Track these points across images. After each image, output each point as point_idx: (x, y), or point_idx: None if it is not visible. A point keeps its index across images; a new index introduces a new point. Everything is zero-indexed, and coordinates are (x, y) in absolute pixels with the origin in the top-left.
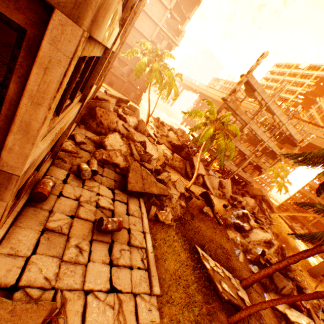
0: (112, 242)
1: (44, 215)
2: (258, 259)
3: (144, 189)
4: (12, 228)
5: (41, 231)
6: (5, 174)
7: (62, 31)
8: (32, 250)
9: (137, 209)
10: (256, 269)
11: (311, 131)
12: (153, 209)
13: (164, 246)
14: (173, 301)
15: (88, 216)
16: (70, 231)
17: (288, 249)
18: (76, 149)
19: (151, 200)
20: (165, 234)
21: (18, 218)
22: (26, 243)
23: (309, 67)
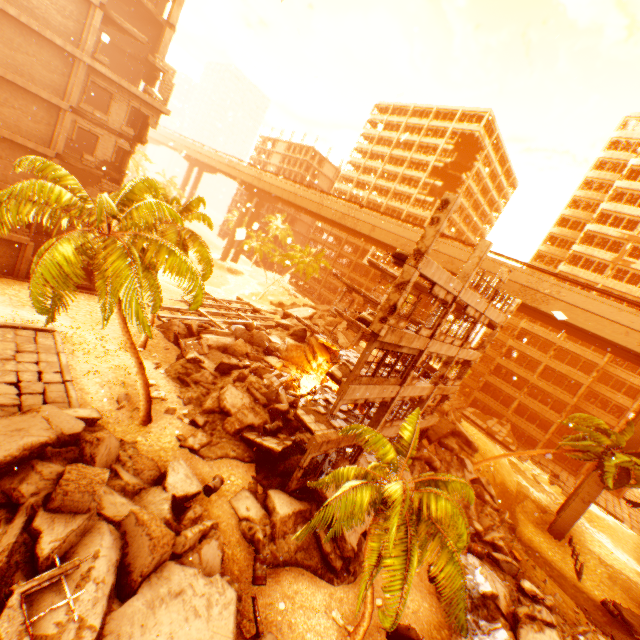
0: None
1: None
2: None
3: None
4: None
5: None
6: None
7: None
8: None
9: None
10: None
11: (493, 268)
12: None
13: None
14: None
15: None
16: None
17: (512, 503)
18: None
19: None
20: None
21: None
22: None
23: (436, 113)
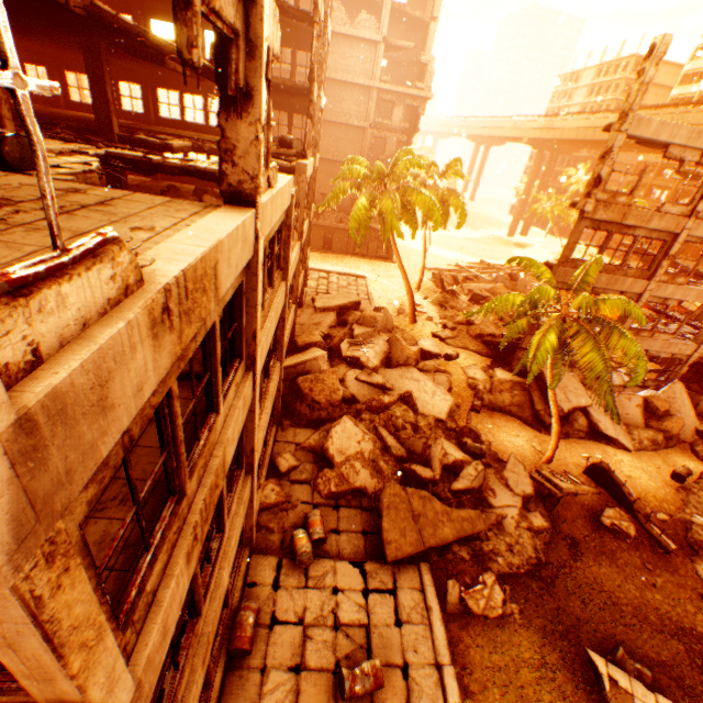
0: None
1: (254, 682)
2: None
3: (422, 542)
4: None
5: None
6: None
7: None
8: None
9: (416, 601)
10: None
11: None
12: (452, 589)
13: (494, 688)
14: None
15: (323, 660)
16: None
17: None
18: (283, 494)
19: (447, 554)
20: (494, 648)
21: (221, 702)
22: None
23: None
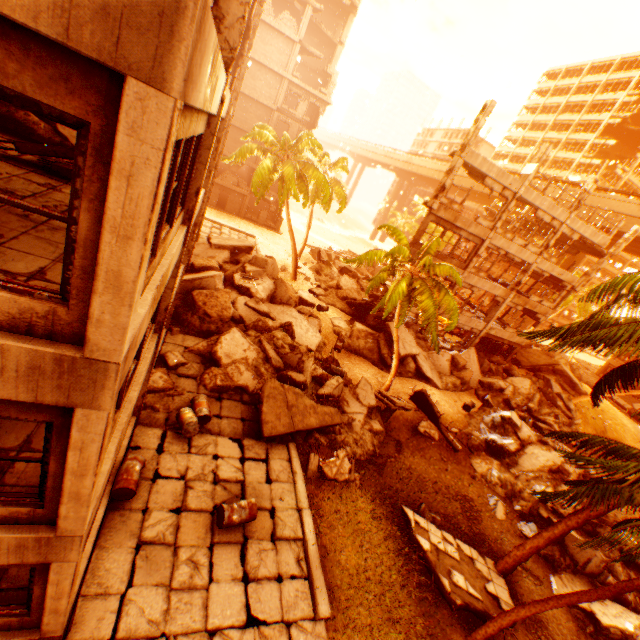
0: (245, 541)
1: (136, 519)
2: (536, 509)
3: (293, 425)
4: (95, 552)
5: (135, 548)
6: (67, 537)
7: (88, 419)
8: (126, 581)
9: (285, 467)
10: (533, 530)
11: (637, 212)
12: (314, 459)
13: (339, 525)
14: (355, 625)
15: (203, 504)
16: (178, 536)
17: None
18: (171, 382)
19: (310, 439)
20: (340, 501)
21: (101, 534)
22: (117, 572)
23: (619, 63)
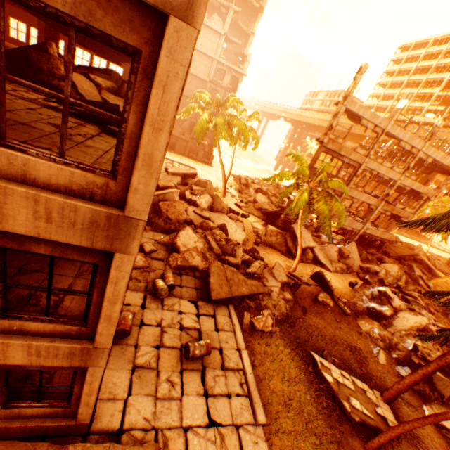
0: (204, 369)
1: (131, 351)
2: (409, 357)
3: (231, 292)
4: (106, 371)
5: (131, 370)
6: (100, 349)
7: (122, 261)
8: (127, 391)
9: (227, 321)
10: (407, 372)
11: None
12: (246, 316)
13: (267, 362)
14: (283, 430)
15: (174, 343)
16: (158, 363)
17: None
18: (147, 262)
19: (243, 303)
20: (267, 345)
21: (109, 360)
22: (120, 385)
23: None
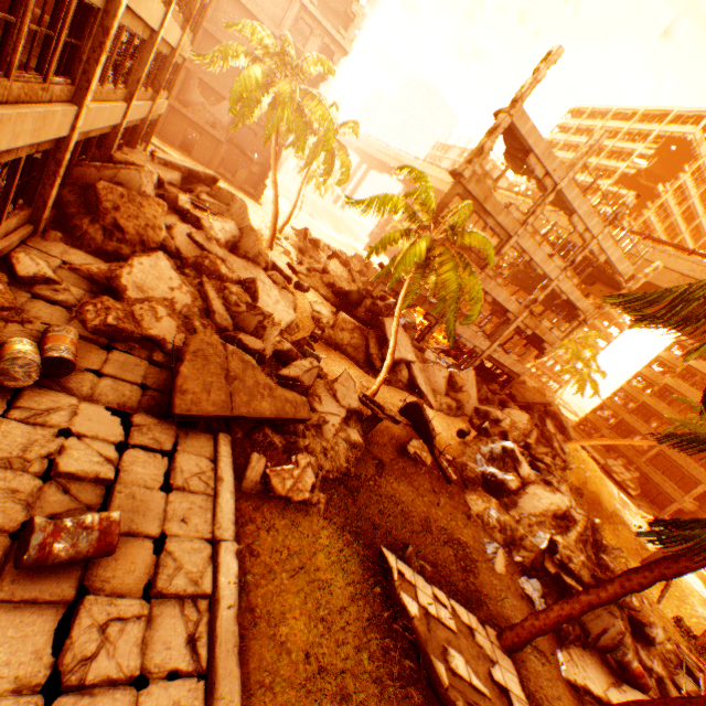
0: (79, 598)
1: None
2: (541, 562)
3: (231, 406)
4: None
5: None
6: None
7: None
8: None
9: (203, 469)
10: (536, 588)
11: (651, 255)
12: (257, 463)
13: (283, 573)
14: None
15: None
16: None
17: (601, 518)
18: (9, 297)
19: (257, 435)
20: (292, 533)
21: None
22: None
23: (642, 115)
